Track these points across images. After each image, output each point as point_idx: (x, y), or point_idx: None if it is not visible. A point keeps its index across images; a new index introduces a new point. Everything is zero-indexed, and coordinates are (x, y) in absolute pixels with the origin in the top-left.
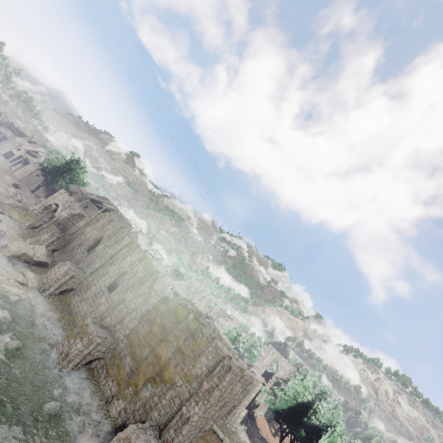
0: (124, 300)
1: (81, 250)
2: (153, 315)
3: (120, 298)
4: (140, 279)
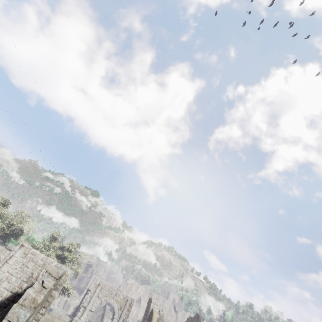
0: (168, 320)
1: (133, 308)
2: (181, 320)
3: (167, 320)
4: (169, 309)
